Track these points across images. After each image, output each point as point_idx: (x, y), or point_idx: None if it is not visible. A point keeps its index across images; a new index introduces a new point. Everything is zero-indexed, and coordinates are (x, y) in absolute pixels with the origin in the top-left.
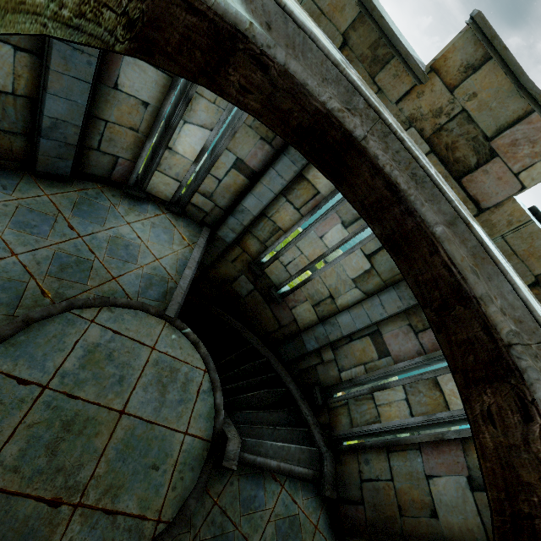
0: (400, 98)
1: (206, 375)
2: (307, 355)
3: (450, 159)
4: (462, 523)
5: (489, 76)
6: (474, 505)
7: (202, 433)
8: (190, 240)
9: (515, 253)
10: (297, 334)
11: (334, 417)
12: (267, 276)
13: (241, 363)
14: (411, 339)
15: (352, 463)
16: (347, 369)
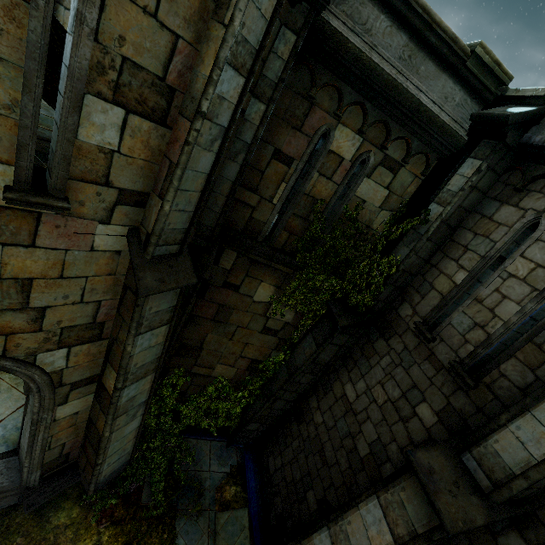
0: None
1: None
2: None
3: None
4: None
5: None
6: None
7: None
8: None
9: None
10: None
11: None
12: None
13: None
14: None
15: None
16: None
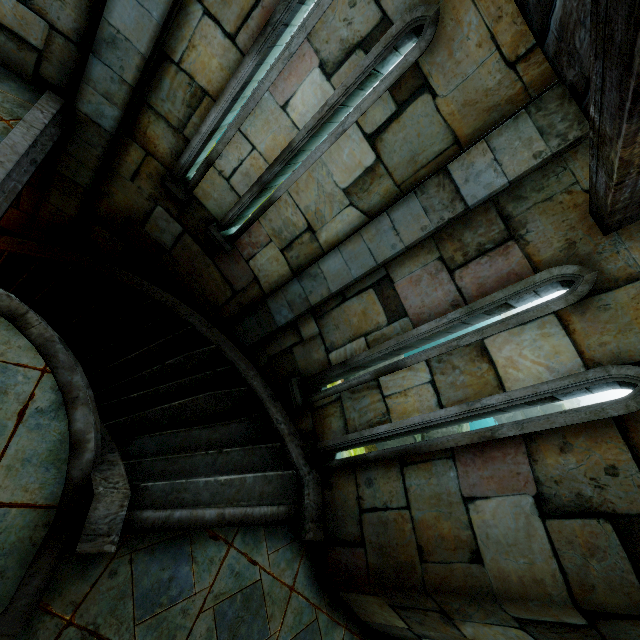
0: None
1: (47, 379)
2: (278, 333)
3: None
4: (525, 571)
5: None
6: (547, 542)
7: (31, 494)
8: (5, 111)
9: None
10: (260, 302)
11: (320, 420)
12: (200, 204)
13: (170, 356)
14: (442, 283)
15: (346, 486)
16: (338, 347)
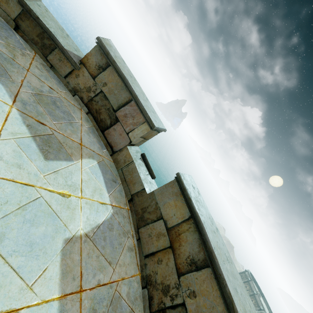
0: (66, 75)
1: None
2: None
3: (98, 119)
4: None
5: (111, 75)
6: None
7: None
8: None
9: (125, 180)
10: None
11: None
12: None
13: None
14: None
15: None
16: None
